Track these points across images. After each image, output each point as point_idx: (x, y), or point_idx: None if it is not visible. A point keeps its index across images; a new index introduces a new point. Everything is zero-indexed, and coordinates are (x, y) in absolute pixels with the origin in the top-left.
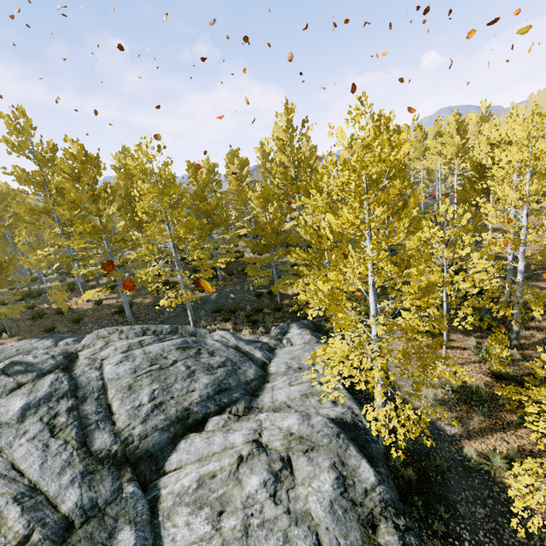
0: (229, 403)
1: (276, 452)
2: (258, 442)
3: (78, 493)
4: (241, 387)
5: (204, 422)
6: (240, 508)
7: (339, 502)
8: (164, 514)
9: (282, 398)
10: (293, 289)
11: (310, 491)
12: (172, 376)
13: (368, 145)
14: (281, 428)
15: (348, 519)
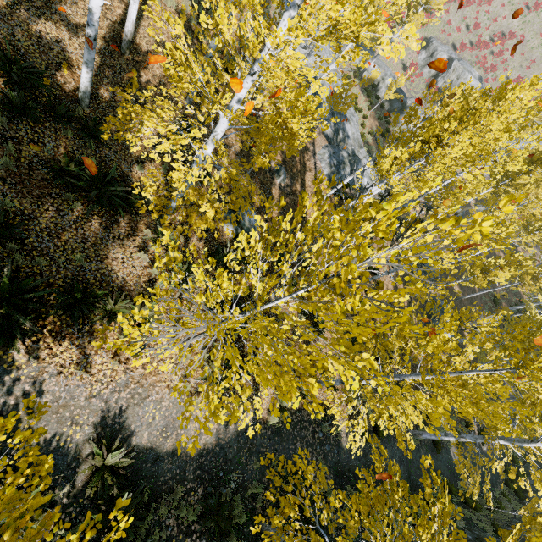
0: None
1: None
2: None
3: None
4: None
5: None
6: None
7: None
8: None
9: None
10: None
11: None
12: None
13: None
14: None
15: None
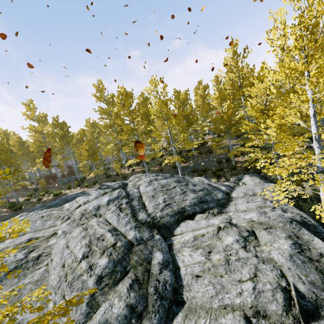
0: (207, 208)
1: (243, 227)
2: (229, 222)
3: (134, 233)
4: (214, 202)
5: (193, 216)
6: (221, 250)
7: (298, 257)
8: (176, 250)
9: (243, 208)
10: (243, 158)
11: (272, 249)
12: (174, 193)
13: (303, 12)
14: (244, 218)
15: (307, 267)
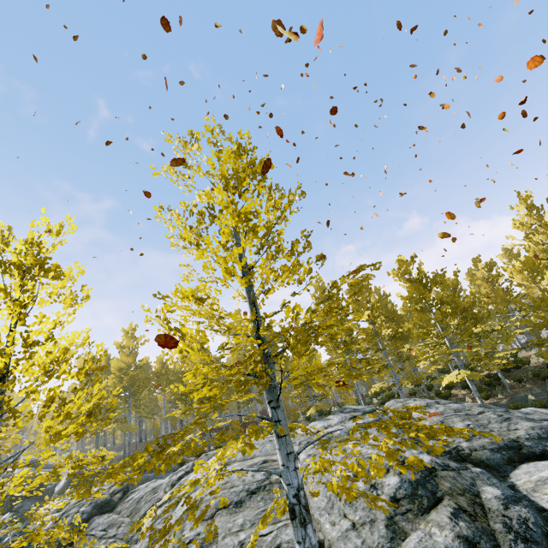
0: None
1: None
2: None
3: (429, 457)
4: None
5: (545, 458)
6: None
7: None
8: (526, 490)
9: None
10: None
11: None
12: (483, 420)
13: None
14: None
15: None
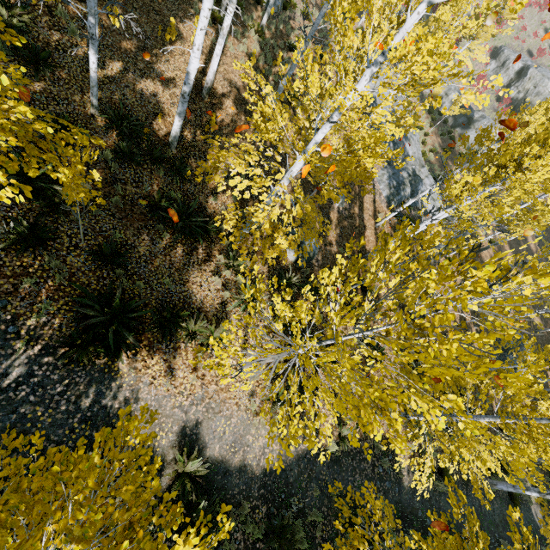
0: None
1: None
2: None
3: None
4: None
5: None
6: None
7: None
8: None
9: None
10: None
11: None
12: None
13: None
14: None
15: None
